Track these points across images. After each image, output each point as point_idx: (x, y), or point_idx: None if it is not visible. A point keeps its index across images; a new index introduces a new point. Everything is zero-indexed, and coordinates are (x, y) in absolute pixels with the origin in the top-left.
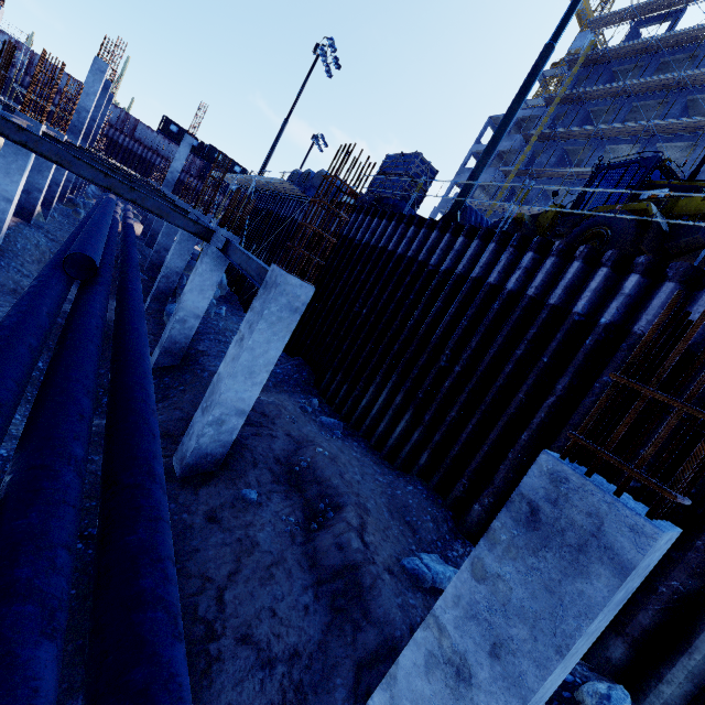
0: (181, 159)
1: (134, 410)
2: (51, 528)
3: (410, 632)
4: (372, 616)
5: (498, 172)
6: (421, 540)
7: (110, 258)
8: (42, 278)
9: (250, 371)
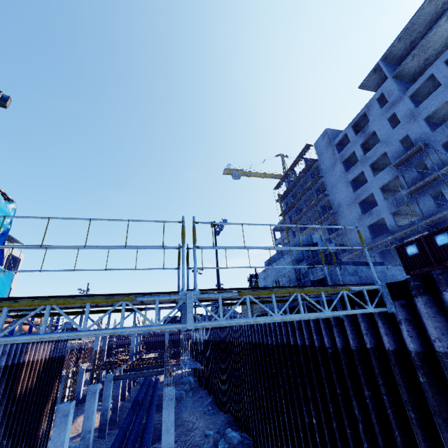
0: (167, 338)
1: (146, 428)
2: (130, 443)
3: (197, 443)
4: (191, 445)
5: None
6: (218, 429)
7: (147, 397)
8: (128, 412)
9: None
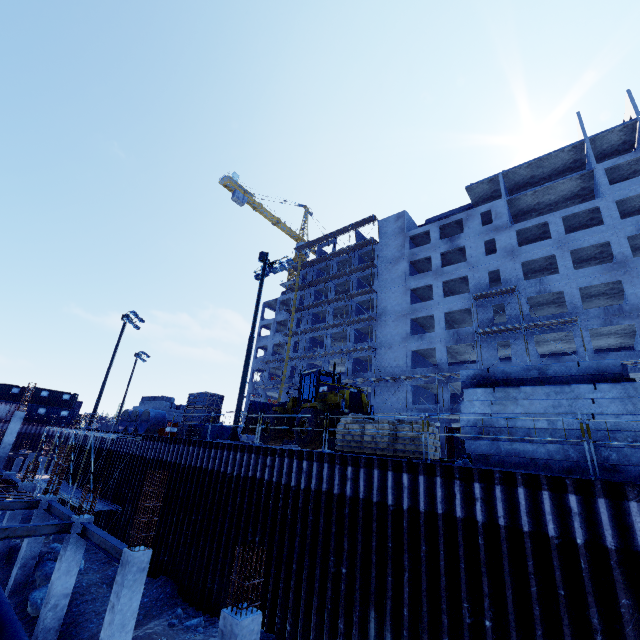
0: (13, 432)
1: None
2: None
3: None
4: None
5: (282, 335)
6: None
7: None
8: None
9: (123, 625)
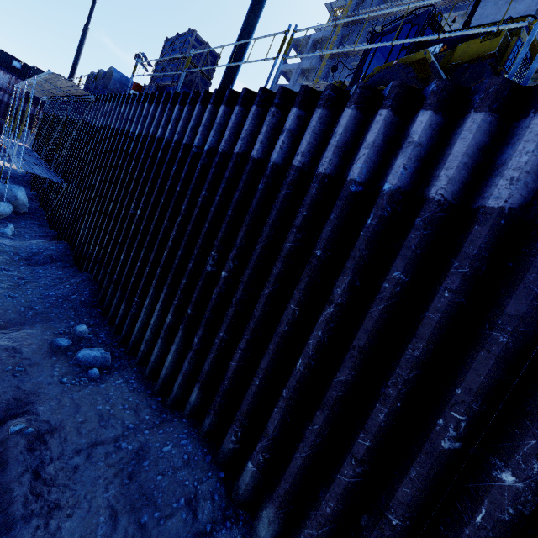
0: None
1: None
2: None
3: None
4: None
5: None
6: None
7: None
8: None
9: None
